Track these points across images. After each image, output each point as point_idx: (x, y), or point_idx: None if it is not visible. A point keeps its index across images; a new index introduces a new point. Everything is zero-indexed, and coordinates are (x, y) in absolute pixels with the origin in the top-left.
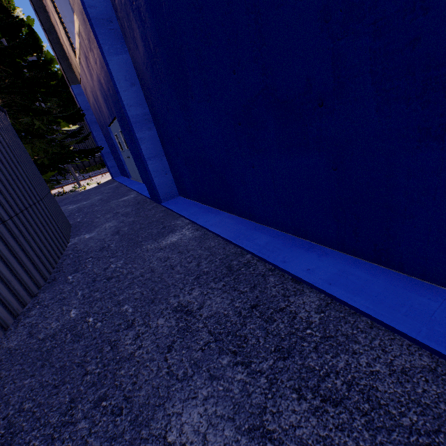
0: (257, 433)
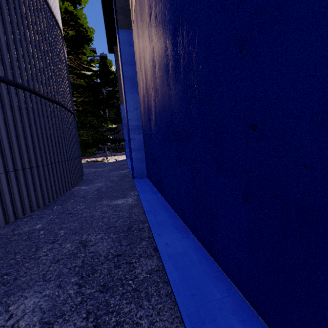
0: (46, 326)
